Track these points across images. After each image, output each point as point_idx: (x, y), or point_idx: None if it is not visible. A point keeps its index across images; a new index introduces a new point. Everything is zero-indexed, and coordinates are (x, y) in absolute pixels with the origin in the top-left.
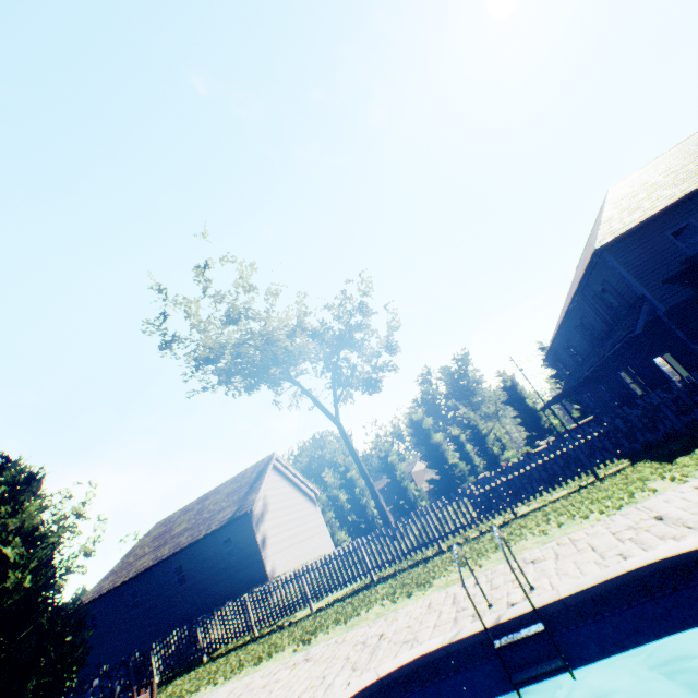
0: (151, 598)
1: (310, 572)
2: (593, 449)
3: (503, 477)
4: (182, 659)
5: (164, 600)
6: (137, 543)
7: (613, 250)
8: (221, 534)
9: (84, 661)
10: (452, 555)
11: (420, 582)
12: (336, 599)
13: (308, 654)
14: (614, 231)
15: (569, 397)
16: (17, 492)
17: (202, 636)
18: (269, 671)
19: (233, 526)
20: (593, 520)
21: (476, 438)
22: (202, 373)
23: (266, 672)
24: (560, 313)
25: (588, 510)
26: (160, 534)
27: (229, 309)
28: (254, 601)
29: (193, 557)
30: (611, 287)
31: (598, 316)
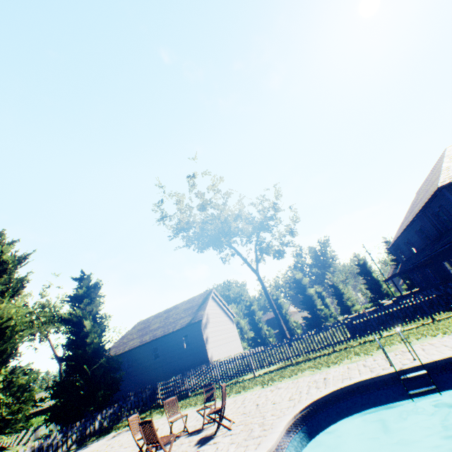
0: (137, 363)
1: (254, 354)
2: (432, 304)
3: (375, 314)
4: (176, 393)
5: (145, 366)
6: (128, 332)
7: (450, 188)
8: (182, 332)
9: (118, 388)
10: (346, 351)
11: (332, 362)
12: (270, 370)
13: (277, 387)
14: (451, 177)
15: (402, 275)
16: (90, 292)
17: (188, 382)
18: (255, 393)
19: (189, 328)
20: (439, 337)
21: (336, 294)
22: (175, 236)
23: (252, 393)
24: (402, 220)
25: (434, 333)
26: (142, 328)
27: (203, 201)
28: (220, 366)
29: (164, 343)
30: (445, 210)
31: (433, 226)
